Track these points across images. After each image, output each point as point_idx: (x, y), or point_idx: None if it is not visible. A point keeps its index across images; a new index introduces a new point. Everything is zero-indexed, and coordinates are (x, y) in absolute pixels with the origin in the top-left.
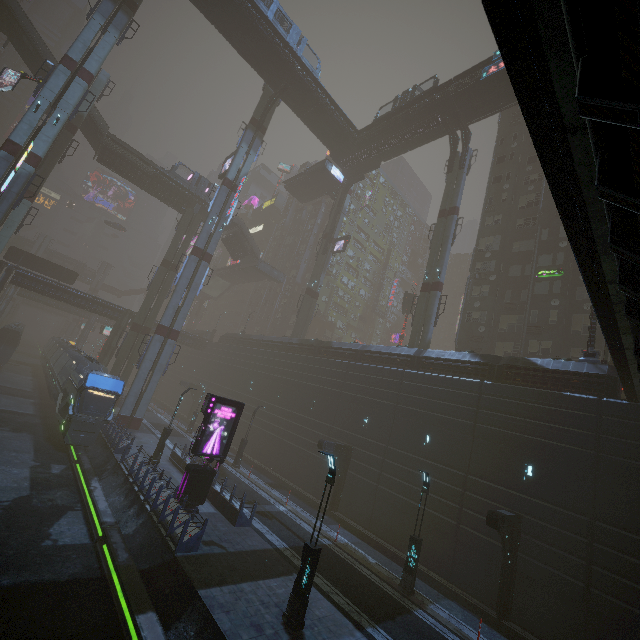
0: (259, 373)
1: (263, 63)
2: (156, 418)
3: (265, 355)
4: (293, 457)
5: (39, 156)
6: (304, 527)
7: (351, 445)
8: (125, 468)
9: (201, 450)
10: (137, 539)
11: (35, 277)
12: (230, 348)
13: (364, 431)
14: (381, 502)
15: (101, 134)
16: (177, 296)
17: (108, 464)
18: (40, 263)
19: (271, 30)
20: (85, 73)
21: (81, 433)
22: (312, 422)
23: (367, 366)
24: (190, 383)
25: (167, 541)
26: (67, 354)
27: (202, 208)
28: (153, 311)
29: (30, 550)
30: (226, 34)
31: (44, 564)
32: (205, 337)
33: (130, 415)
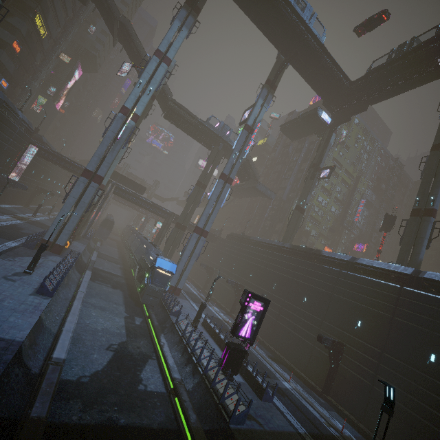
0: (257, 266)
1: (280, 38)
2: (186, 287)
3: (262, 253)
4: (286, 337)
5: (138, 115)
6: (310, 410)
7: (342, 342)
8: (178, 329)
9: (238, 333)
10: (195, 397)
11: (125, 190)
12: (235, 244)
13: (356, 332)
14: (376, 402)
15: (168, 100)
16: (209, 207)
17: (166, 322)
18: (127, 181)
19: (291, 11)
20: (167, 59)
21: (150, 297)
22: (304, 313)
23: (359, 276)
24: (206, 265)
25: (220, 409)
26: (139, 239)
27: (223, 146)
28: (189, 215)
29: (132, 392)
30: (256, 20)
31: (142, 408)
32: (216, 234)
33: (174, 285)
